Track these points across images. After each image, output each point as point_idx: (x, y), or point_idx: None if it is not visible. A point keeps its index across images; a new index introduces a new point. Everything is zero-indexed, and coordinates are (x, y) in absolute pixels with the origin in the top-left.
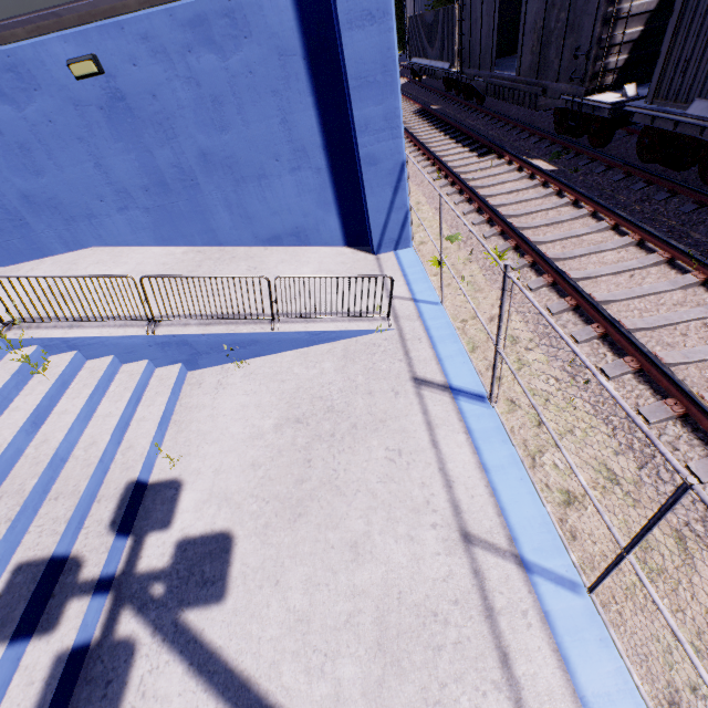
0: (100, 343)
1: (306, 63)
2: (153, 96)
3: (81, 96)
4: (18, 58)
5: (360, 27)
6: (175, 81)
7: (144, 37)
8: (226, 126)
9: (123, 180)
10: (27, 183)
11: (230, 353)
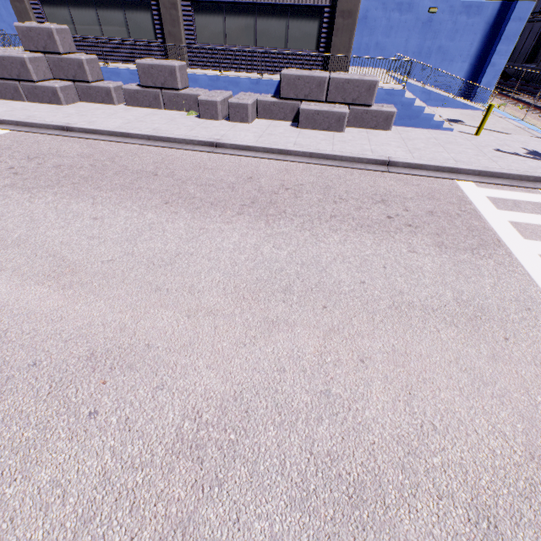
0: (408, 86)
1: (490, 28)
2: (439, 24)
3: (420, 18)
4: (413, 2)
5: (515, 22)
6: (449, 21)
7: (451, 6)
8: (453, 40)
9: (409, 48)
10: (381, 39)
11: (437, 103)
